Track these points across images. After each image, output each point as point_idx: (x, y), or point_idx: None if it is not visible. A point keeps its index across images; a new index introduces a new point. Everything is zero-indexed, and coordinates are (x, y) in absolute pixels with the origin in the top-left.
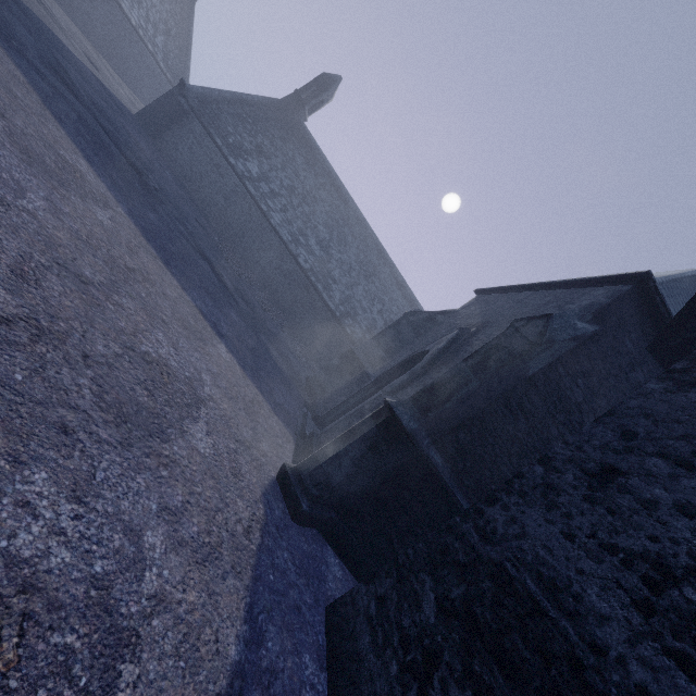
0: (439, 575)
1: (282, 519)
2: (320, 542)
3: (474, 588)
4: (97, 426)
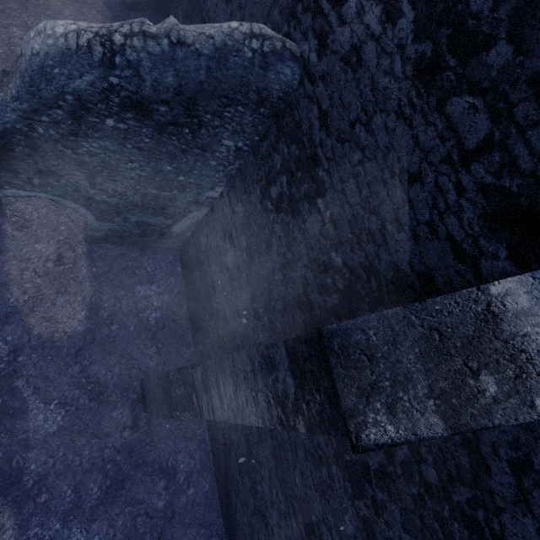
0: (182, 3)
1: (122, 12)
2: (154, 16)
3: (188, 1)
4: (8, 5)
